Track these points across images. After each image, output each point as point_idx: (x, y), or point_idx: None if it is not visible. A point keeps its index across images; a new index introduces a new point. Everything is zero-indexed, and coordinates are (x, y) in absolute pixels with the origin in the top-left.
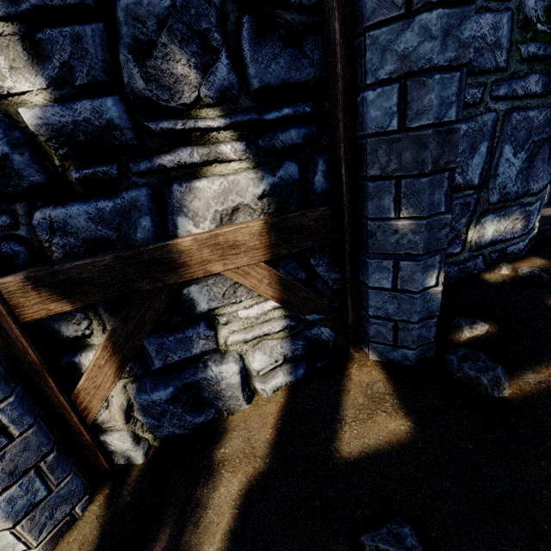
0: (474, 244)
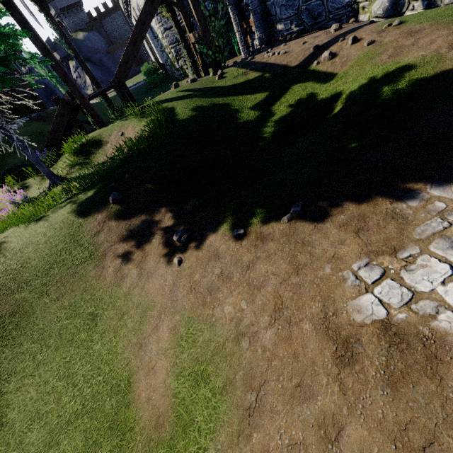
0: (278, 30)
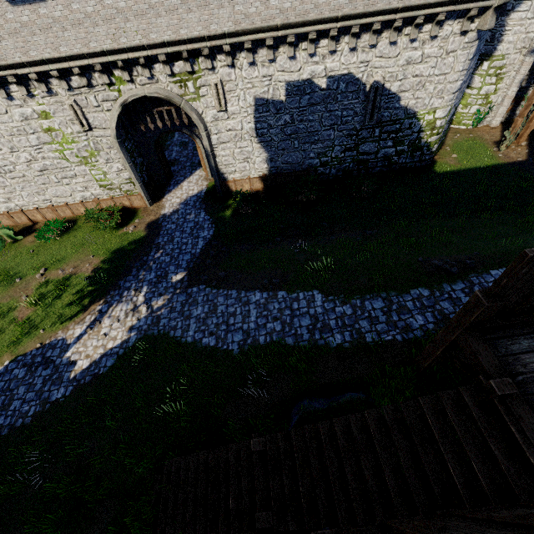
0: None
